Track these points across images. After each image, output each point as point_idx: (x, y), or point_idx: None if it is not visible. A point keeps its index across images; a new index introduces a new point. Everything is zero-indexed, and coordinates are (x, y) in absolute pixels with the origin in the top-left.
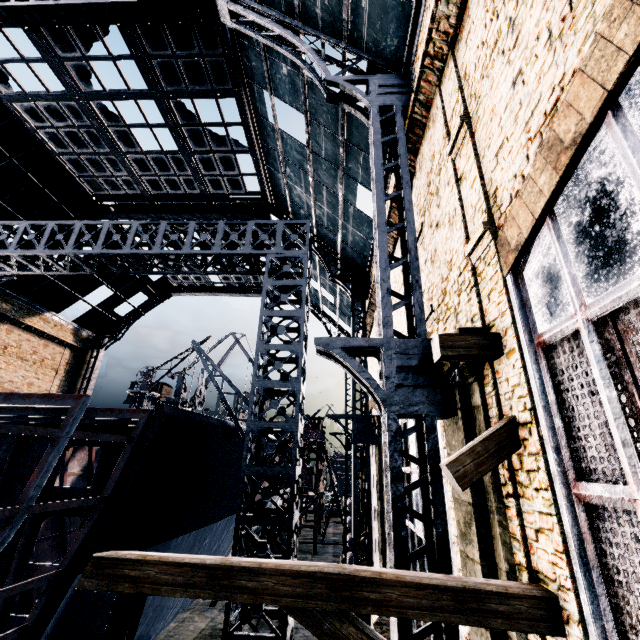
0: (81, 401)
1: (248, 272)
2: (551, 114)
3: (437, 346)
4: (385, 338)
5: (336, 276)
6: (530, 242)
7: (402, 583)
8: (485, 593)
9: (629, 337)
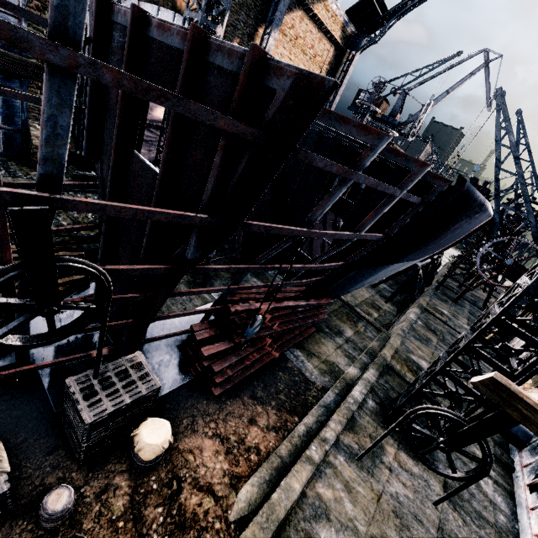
0: (423, 170)
1: None
2: None
3: None
4: None
5: None
6: None
7: None
8: None
9: None
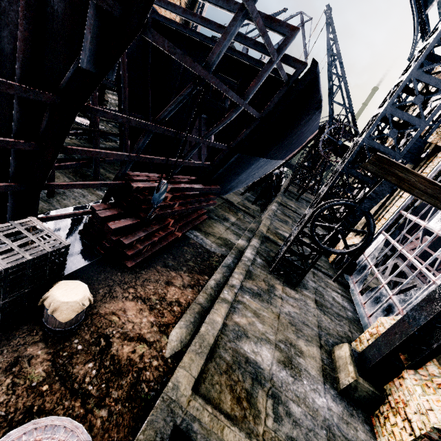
0: (294, 33)
1: None
2: None
3: None
4: None
5: None
6: None
7: None
8: None
9: None
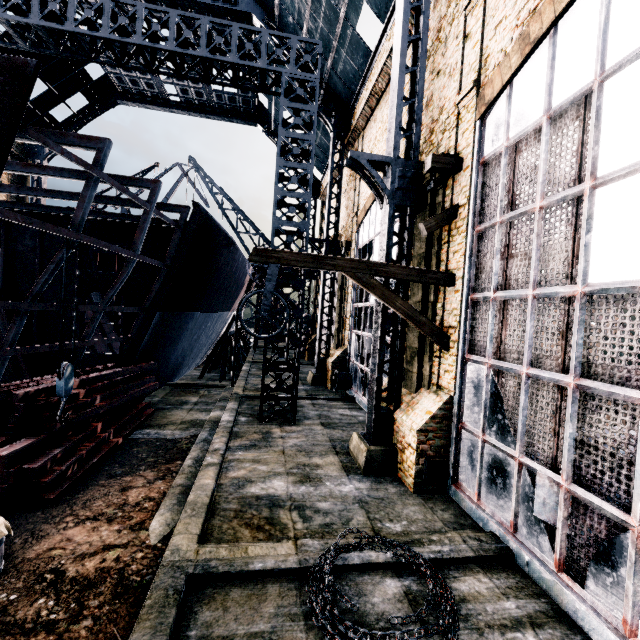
0: (158, 185)
1: (257, 89)
2: (532, 14)
3: (429, 161)
4: (394, 157)
5: (320, 108)
6: (496, 100)
7: (397, 266)
8: (429, 271)
9: (519, 155)
